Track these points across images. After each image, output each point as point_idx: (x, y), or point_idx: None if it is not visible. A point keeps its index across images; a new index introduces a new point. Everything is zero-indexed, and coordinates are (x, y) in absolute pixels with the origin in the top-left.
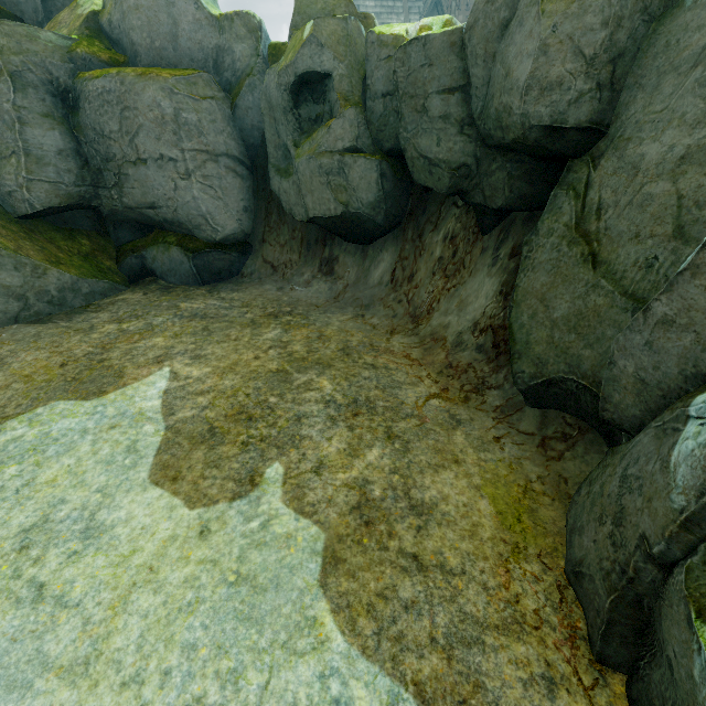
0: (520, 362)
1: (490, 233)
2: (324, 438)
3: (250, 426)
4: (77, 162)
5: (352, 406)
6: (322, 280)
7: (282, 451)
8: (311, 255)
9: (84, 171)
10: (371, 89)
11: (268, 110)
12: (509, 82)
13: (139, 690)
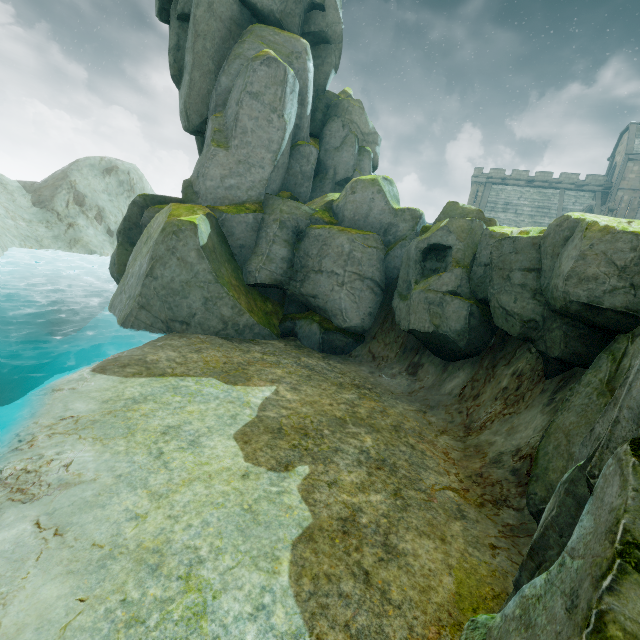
0: (535, 484)
1: (552, 378)
2: (347, 469)
3: (304, 438)
4: (288, 265)
5: (379, 462)
6: (405, 377)
7: (315, 462)
8: (404, 357)
9: (289, 270)
10: (477, 260)
11: (406, 260)
12: (558, 271)
13: (174, 523)
